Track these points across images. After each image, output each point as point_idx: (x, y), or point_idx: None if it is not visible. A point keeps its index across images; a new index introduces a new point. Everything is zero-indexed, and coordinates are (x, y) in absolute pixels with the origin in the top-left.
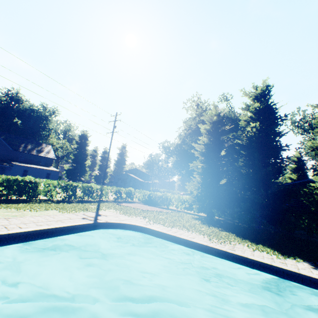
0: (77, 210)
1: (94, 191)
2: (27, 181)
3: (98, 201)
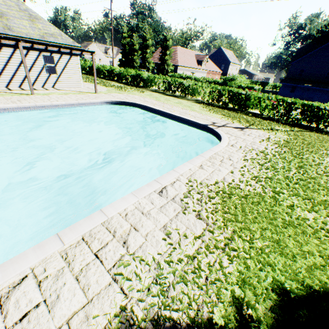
0: (238, 121)
1: (323, 116)
2: (240, 93)
3: (313, 130)
